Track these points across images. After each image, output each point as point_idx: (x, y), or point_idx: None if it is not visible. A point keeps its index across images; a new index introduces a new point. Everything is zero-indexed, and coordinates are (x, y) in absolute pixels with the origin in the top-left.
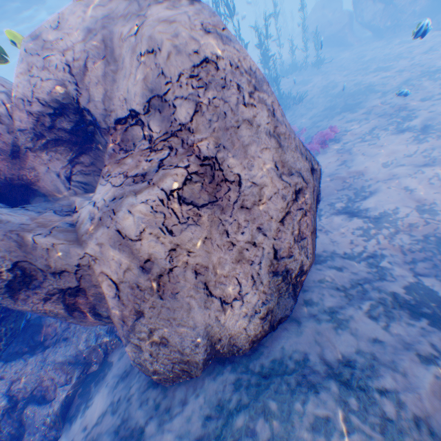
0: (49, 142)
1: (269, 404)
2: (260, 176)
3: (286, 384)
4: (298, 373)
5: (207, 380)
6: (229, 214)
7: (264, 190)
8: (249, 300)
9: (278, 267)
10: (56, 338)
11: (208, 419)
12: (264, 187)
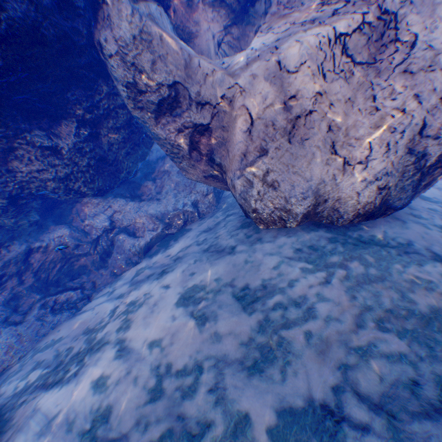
0: (215, 0)
1: (364, 257)
2: (440, 41)
3: (385, 251)
4: (399, 249)
5: (300, 231)
6: (384, 79)
7: (439, 57)
8: (374, 167)
9: (416, 147)
10: (150, 197)
11: (300, 251)
12: (440, 53)
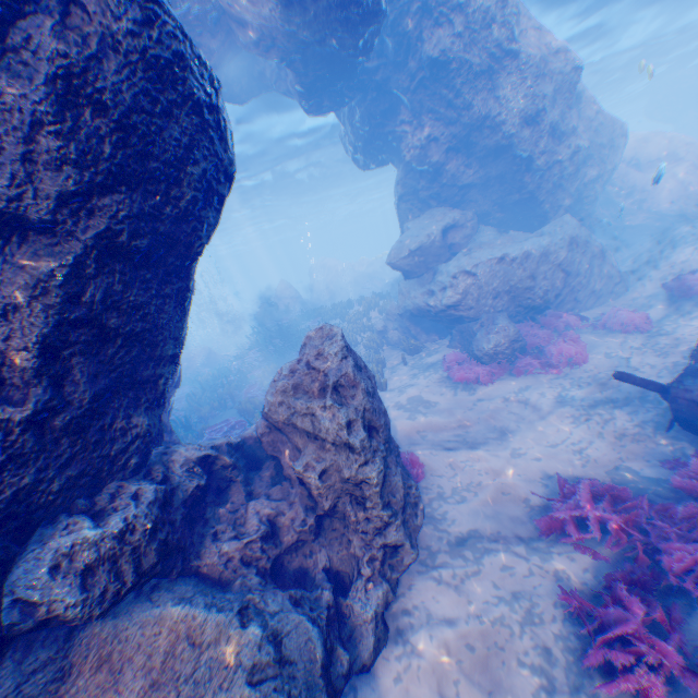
0: None
1: None
2: None
3: None
4: None
5: None
6: None
7: None
8: None
9: None
10: None
11: None
12: None
